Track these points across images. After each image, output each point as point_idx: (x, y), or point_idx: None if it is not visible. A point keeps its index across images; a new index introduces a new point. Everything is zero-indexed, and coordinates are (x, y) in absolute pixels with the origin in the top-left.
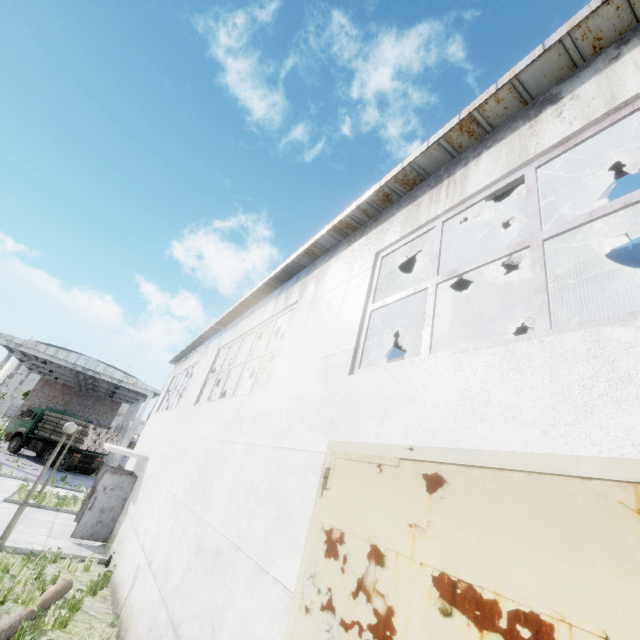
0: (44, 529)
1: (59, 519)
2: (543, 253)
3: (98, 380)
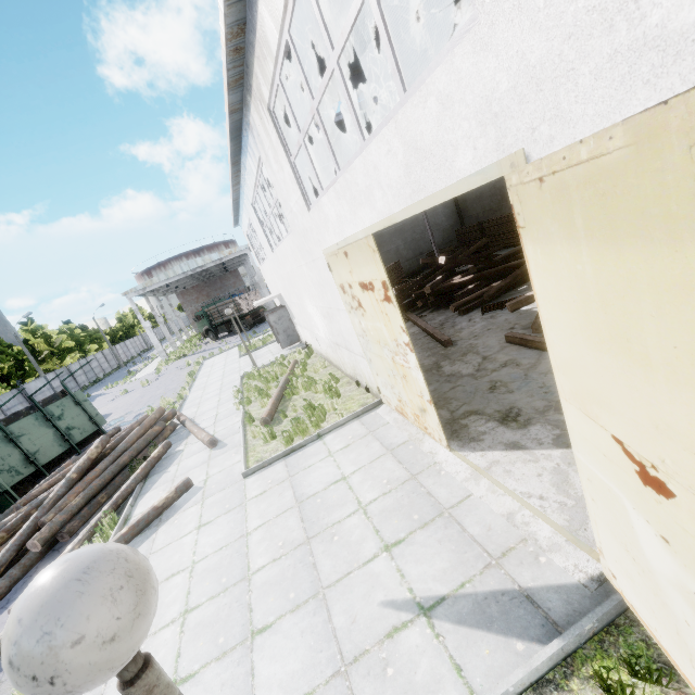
0: (268, 355)
1: (271, 348)
2: (320, 120)
3: (207, 269)
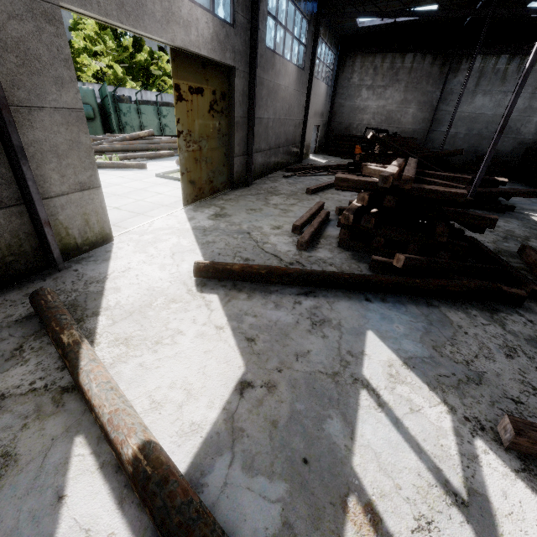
0: None
1: None
2: None
3: None
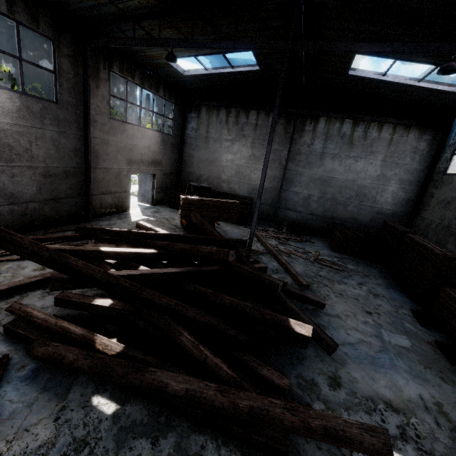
0: None
1: (137, 201)
2: None
3: None
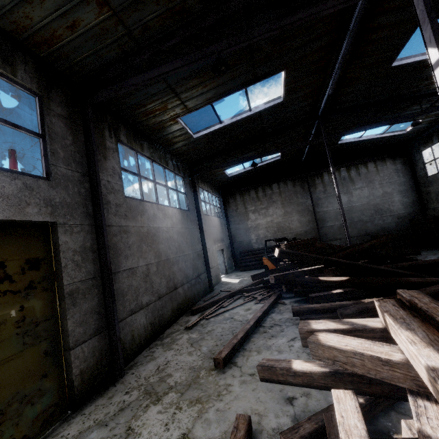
0: None
1: None
2: None
3: None
